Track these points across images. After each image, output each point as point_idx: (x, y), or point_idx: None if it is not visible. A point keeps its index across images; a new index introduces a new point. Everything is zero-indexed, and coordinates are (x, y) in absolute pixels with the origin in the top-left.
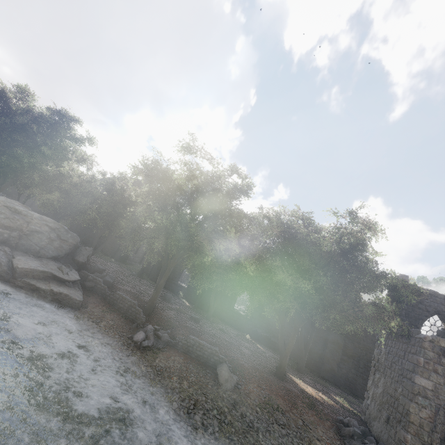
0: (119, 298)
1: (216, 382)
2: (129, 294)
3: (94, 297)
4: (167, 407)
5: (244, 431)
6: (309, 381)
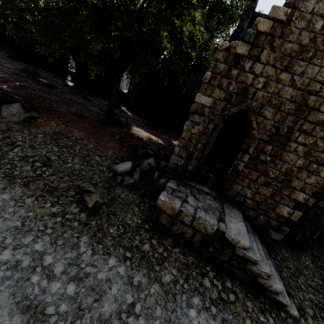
0: None
1: None
2: None
3: None
4: None
5: None
6: (157, 132)
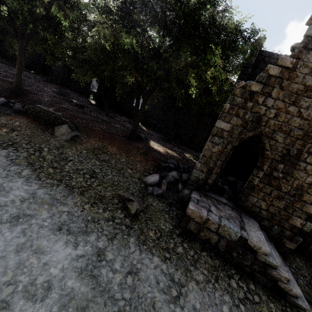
0: None
1: (53, 135)
2: (6, 83)
3: None
4: None
5: (53, 161)
6: (170, 146)
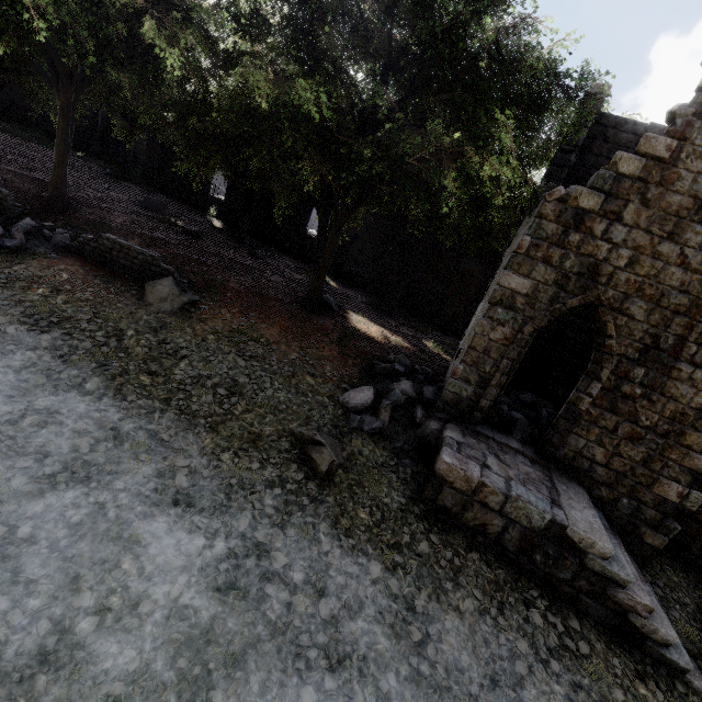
0: None
1: (142, 302)
2: (31, 182)
3: None
4: None
5: (148, 358)
6: (391, 323)
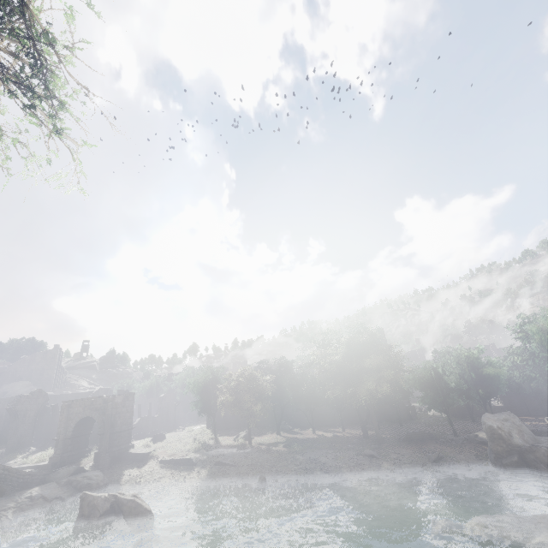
0: None
1: None
2: None
3: None
4: None
5: None
6: None
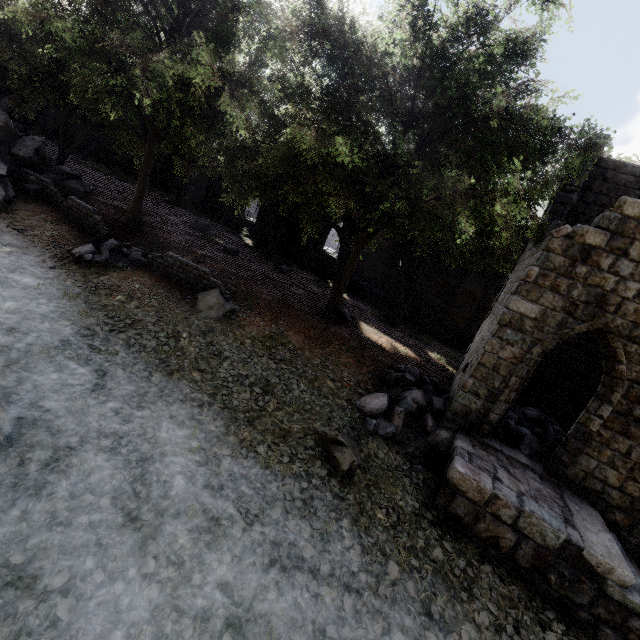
0: (73, 205)
1: (194, 309)
2: (113, 209)
3: (39, 206)
4: (77, 321)
5: (199, 357)
6: (398, 334)
